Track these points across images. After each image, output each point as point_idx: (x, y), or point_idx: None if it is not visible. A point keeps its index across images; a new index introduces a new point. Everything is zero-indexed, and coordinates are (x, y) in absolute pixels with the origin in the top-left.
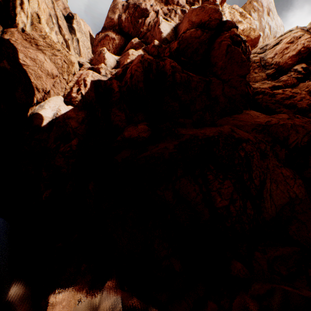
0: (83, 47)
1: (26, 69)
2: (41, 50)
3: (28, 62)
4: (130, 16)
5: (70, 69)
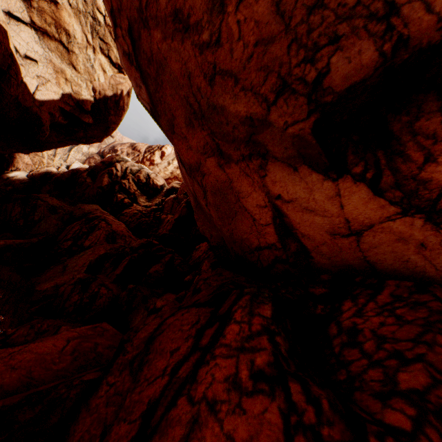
0: (72, 158)
1: (15, 159)
2: (29, 154)
3: (18, 157)
4: (109, 151)
5: (41, 164)
